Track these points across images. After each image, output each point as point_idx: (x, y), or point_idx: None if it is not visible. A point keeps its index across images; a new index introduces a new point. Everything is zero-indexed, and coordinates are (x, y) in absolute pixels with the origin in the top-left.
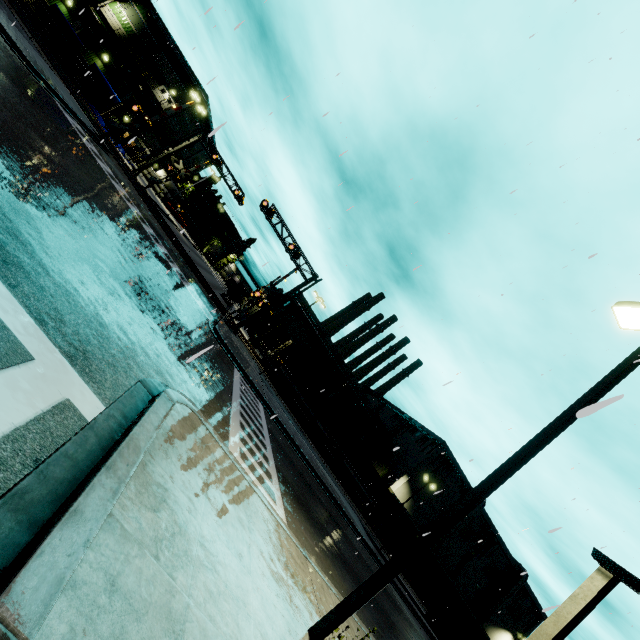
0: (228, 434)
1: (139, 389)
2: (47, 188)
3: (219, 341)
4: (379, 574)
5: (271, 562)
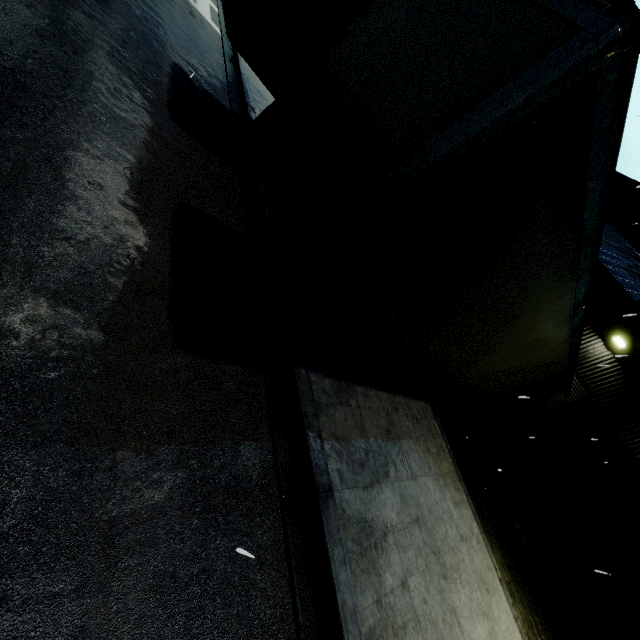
0: None
1: (220, 2)
2: None
3: None
4: None
5: None
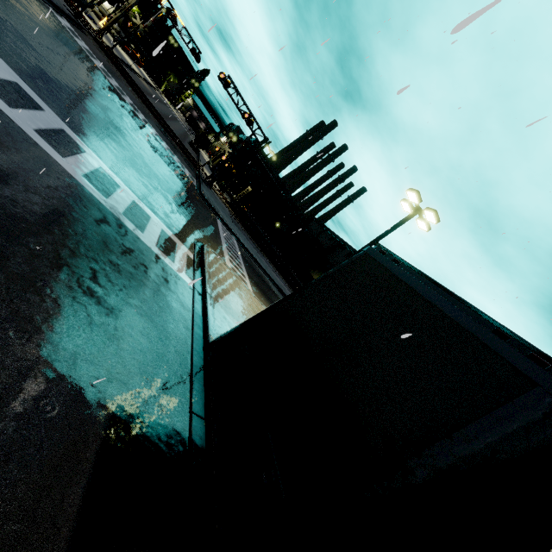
0: (225, 259)
1: (197, 247)
2: (124, 147)
3: (205, 202)
4: None
5: (248, 301)
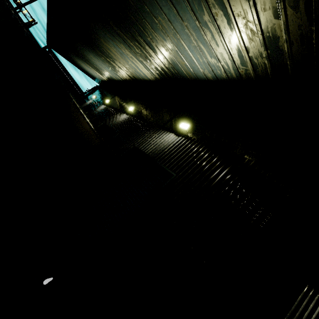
0: None
1: None
2: None
3: None
4: None
5: None
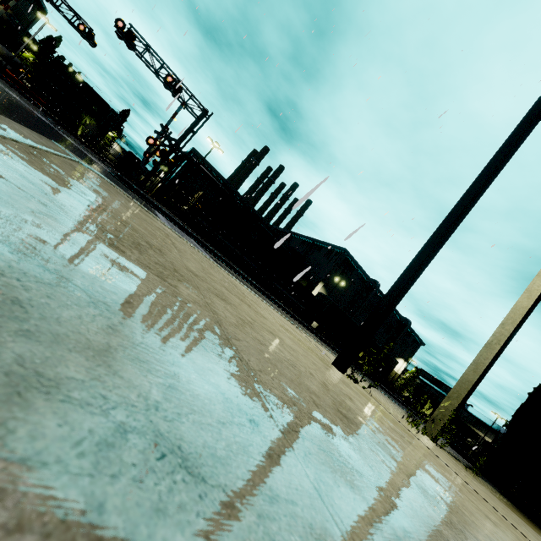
0: None
1: None
2: None
3: (127, 186)
4: (393, 292)
5: (274, 318)
